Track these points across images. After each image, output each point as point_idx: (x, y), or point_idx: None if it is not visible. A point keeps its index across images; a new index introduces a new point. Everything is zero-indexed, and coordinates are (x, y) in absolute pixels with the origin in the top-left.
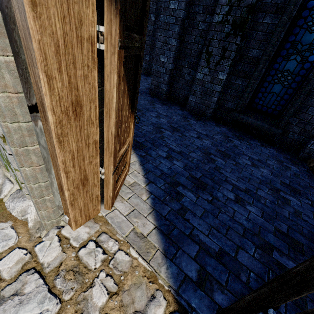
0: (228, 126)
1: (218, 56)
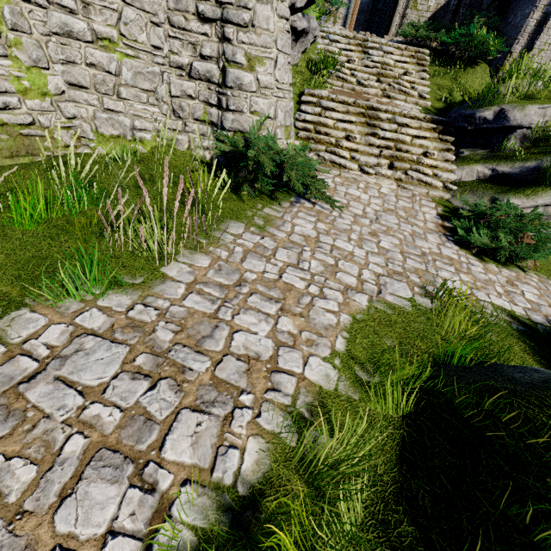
0: None
1: None
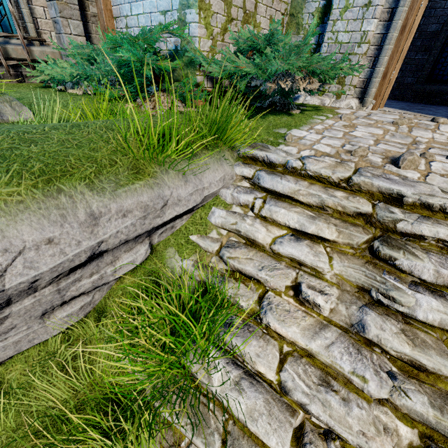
0: (408, 102)
1: None
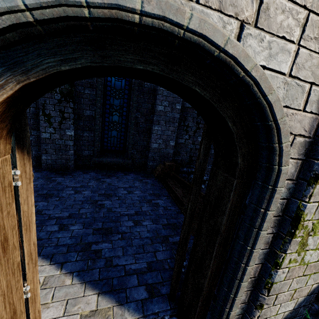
0: (94, 169)
1: (58, 117)
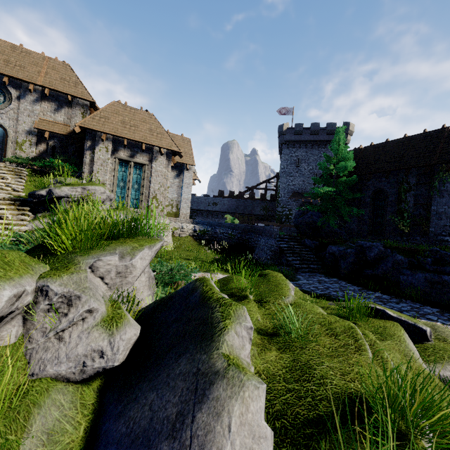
0: None
1: None
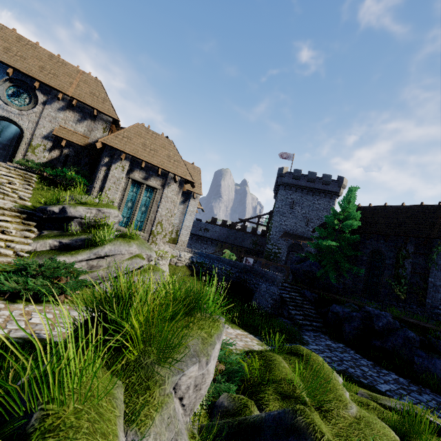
0: None
1: None
